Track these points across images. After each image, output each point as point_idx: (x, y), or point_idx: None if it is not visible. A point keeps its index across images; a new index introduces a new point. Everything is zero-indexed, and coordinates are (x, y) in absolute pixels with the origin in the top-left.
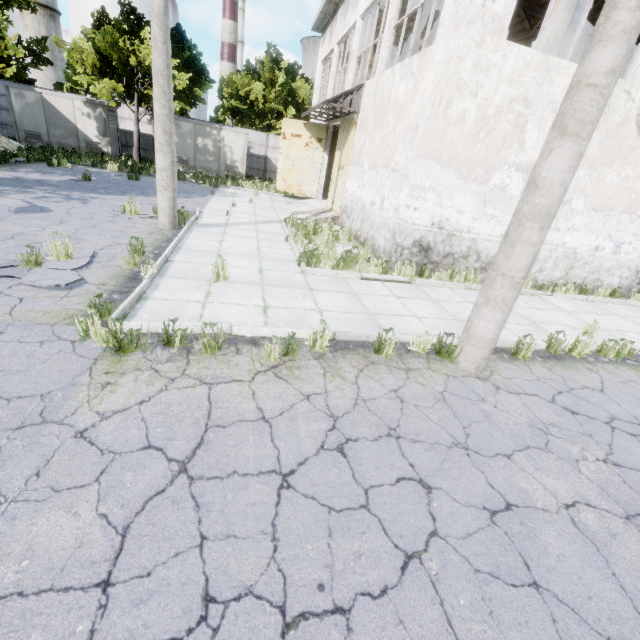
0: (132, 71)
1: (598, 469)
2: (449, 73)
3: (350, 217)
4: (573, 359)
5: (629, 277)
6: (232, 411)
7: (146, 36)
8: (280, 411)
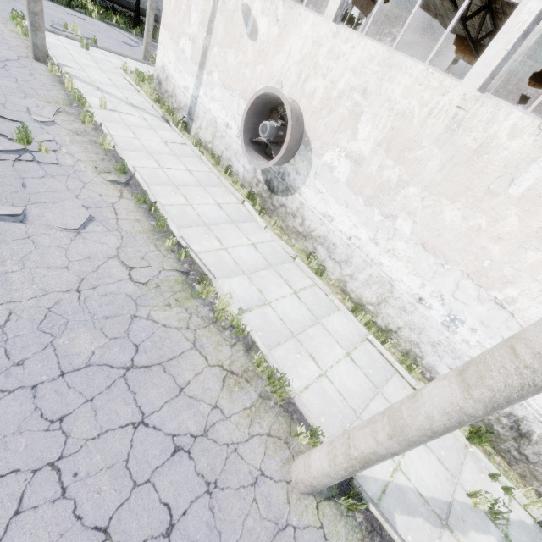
0: None
1: None
2: None
3: None
4: (64, 87)
5: (250, 172)
6: None
7: None
8: None
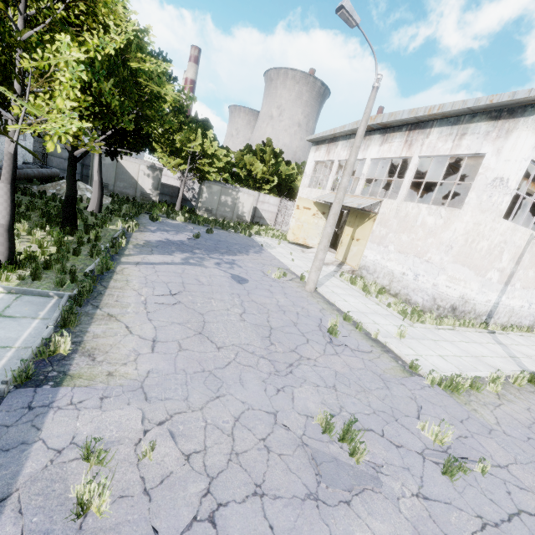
0: (194, 154)
1: None
2: (479, 230)
3: (373, 274)
4: None
5: (533, 320)
6: (522, 420)
7: (209, 135)
8: (532, 418)
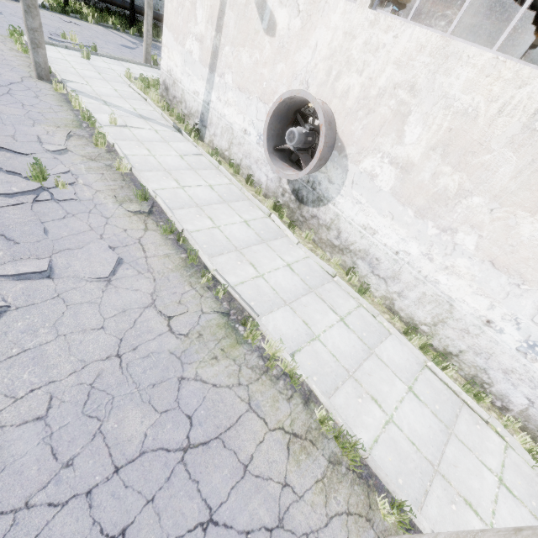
0: None
1: None
2: None
3: None
4: (72, 107)
5: (274, 181)
6: None
7: None
8: None
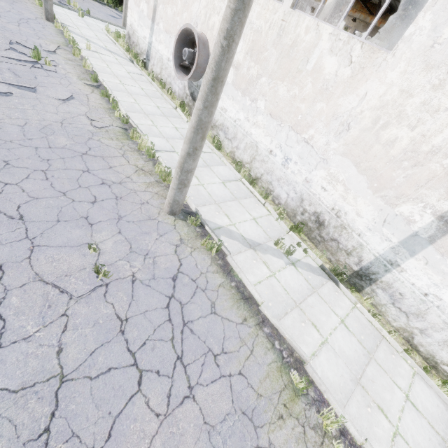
0: None
1: (7, 9)
2: None
3: None
4: (64, 37)
5: (182, 89)
6: None
7: None
8: None
